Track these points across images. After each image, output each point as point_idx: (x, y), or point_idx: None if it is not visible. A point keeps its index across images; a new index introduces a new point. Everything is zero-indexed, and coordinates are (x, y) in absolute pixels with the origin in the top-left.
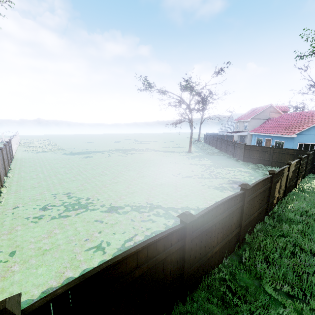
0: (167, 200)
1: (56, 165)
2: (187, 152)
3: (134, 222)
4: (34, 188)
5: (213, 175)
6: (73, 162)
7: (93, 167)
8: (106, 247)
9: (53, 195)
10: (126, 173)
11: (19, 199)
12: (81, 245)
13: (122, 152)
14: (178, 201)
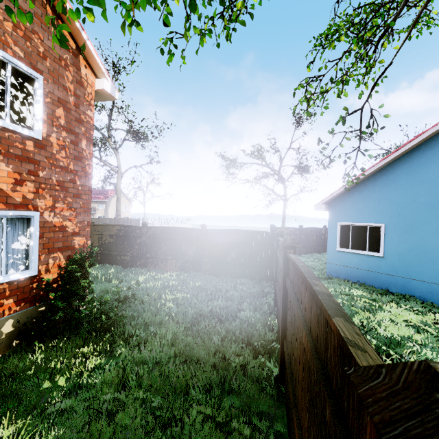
0: None
1: None
2: None
3: None
4: None
5: None
6: None
7: None
8: None
9: None
10: None
11: None
12: None
13: None
14: None
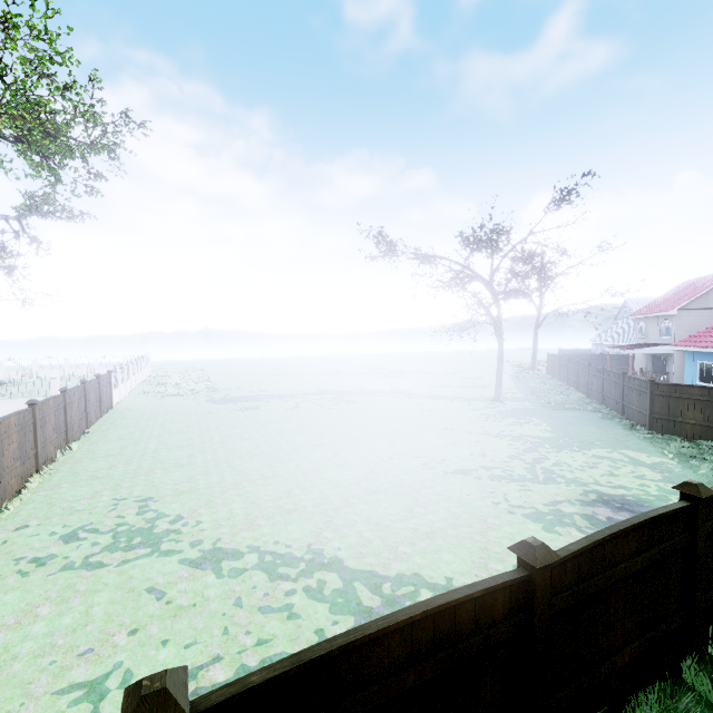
0: (368, 544)
1: (175, 425)
2: (490, 401)
3: (238, 609)
4: (93, 479)
5: (541, 471)
6: (212, 420)
7: (243, 434)
8: (112, 690)
9: (115, 502)
10: (306, 454)
11: (46, 505)
12: (61, 671)
13: (329, 398)
14: (399, 549)
